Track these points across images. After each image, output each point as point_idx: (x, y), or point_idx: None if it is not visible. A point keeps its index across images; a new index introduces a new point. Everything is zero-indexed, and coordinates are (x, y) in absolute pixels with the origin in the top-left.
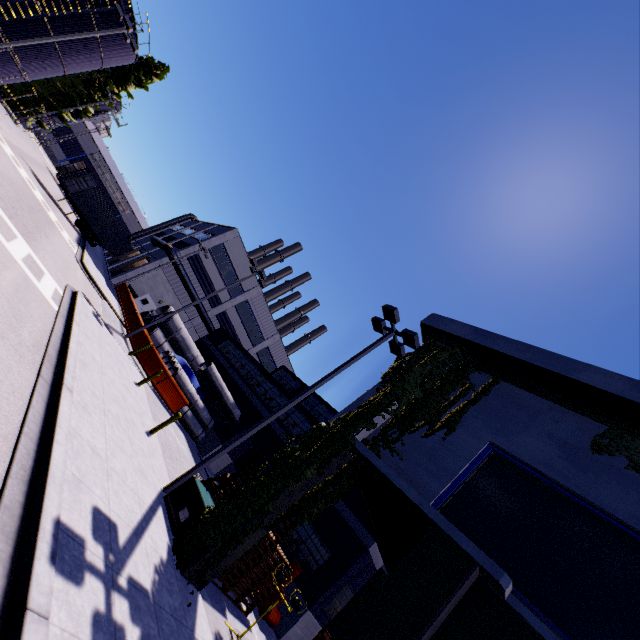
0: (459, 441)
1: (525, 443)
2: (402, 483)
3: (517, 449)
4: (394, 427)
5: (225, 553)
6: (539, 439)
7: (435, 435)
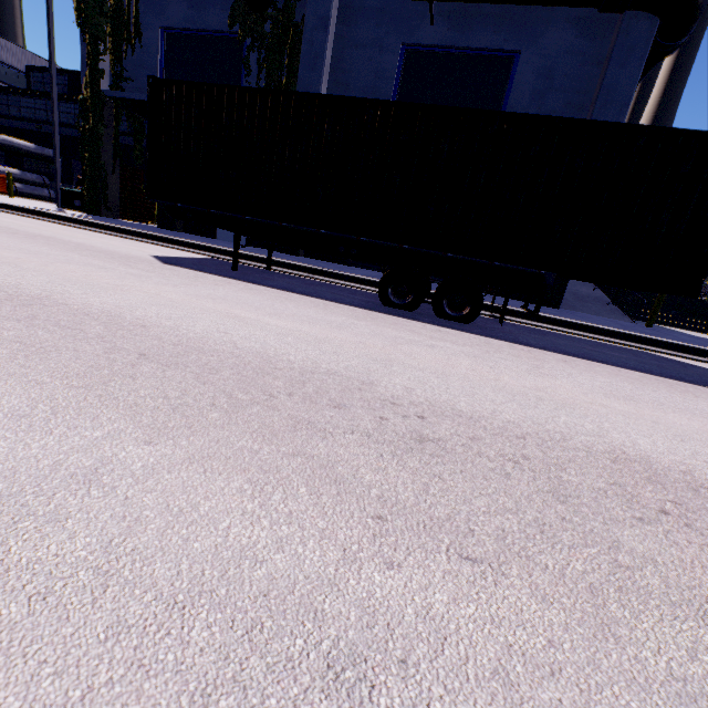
0: (148, 42)
1: (174, 13)
2: (138, 96)
3: (172, 22)
4: (116, 63)
5: (107, 195)
6: (178, 3)
7: (137, 49)
